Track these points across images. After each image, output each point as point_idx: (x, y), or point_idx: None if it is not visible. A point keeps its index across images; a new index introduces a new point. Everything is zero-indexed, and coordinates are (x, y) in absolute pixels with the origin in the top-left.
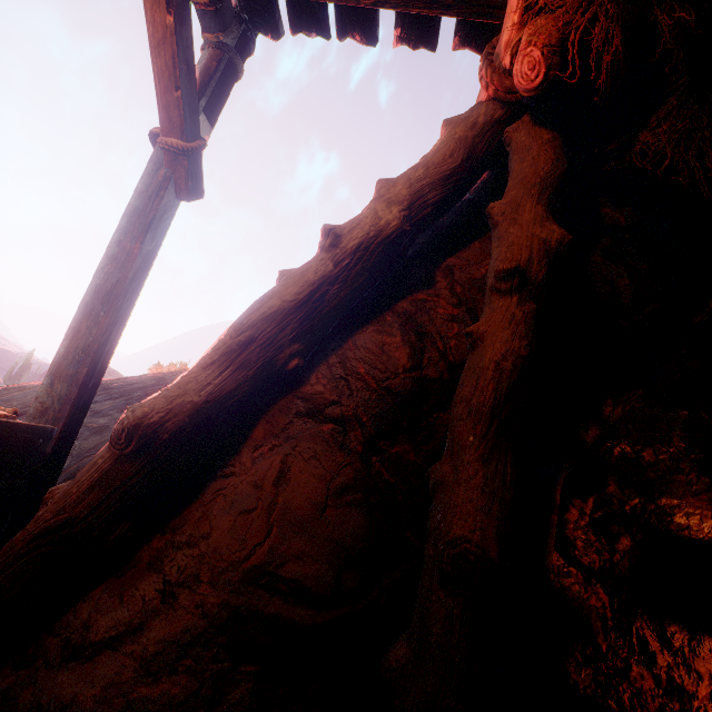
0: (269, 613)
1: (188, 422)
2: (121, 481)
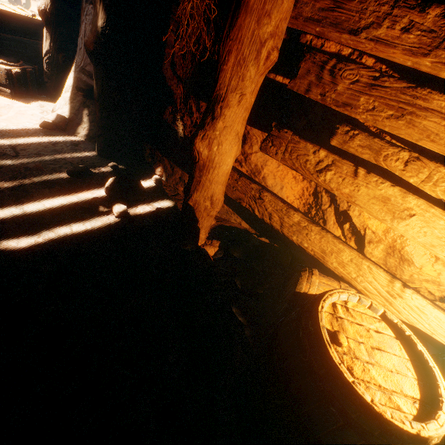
0: (84, 80)
1: (53, 9)
2: (50, 37)
